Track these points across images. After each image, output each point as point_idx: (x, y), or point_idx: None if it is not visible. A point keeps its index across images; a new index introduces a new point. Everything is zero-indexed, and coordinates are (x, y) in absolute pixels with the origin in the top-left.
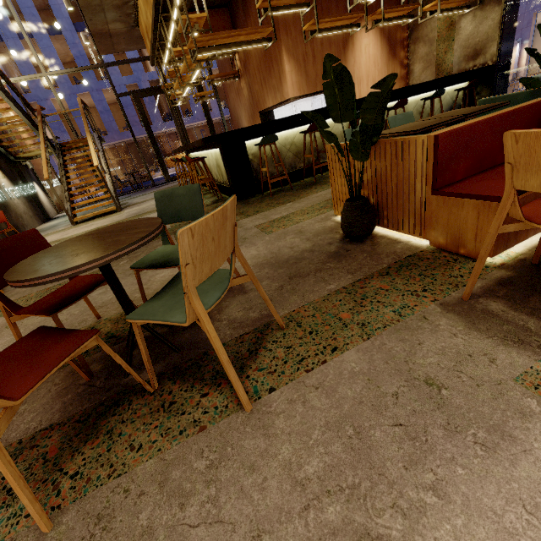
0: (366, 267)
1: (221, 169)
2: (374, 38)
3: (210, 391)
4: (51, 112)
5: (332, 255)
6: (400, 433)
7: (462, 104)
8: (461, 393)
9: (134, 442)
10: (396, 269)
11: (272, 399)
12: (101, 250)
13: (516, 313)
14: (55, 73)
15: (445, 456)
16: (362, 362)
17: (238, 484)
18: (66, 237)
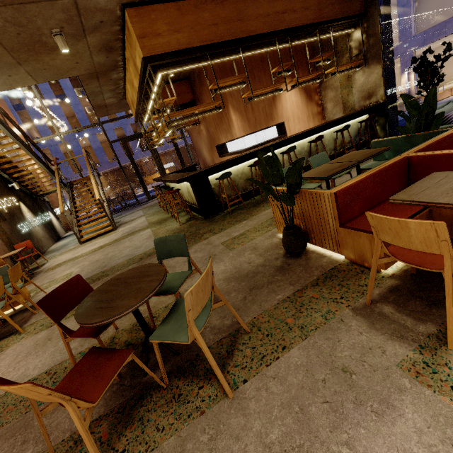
0: (302, 279)
1: (191, 194)
2: (294, 90)
3: (204, 384)
4: (58, 153)
5: (278, 269)
6: (327, 407)
7: (366, 131)
8: (364, 377)
9: (159, 425)
10: (323, 280)
11: (246, 388)
12: (133, 297)
13: (400, 314)
14: (66, 133)
15: (353, 422)
16: (302, 357)
17: (230, 450)
18: (77, 255)
